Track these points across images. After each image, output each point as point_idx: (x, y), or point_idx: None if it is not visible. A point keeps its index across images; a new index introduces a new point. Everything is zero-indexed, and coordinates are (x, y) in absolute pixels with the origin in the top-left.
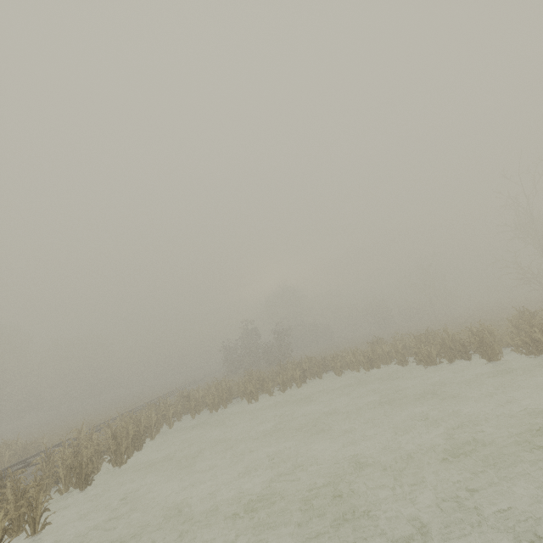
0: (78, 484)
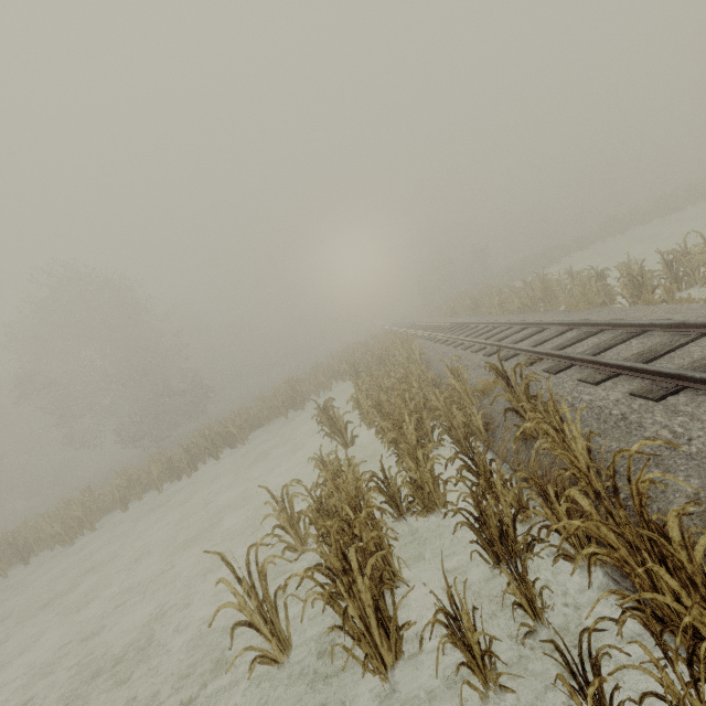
0: None
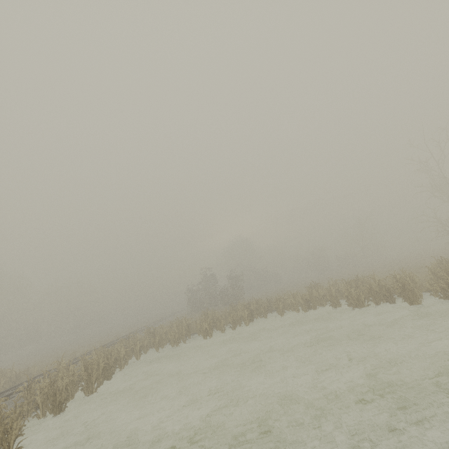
0: (53, 410)
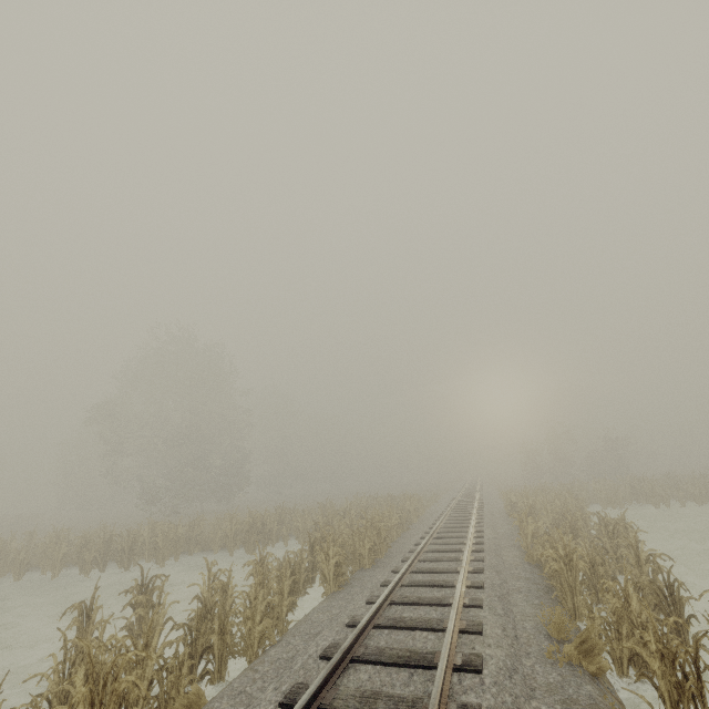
0: None
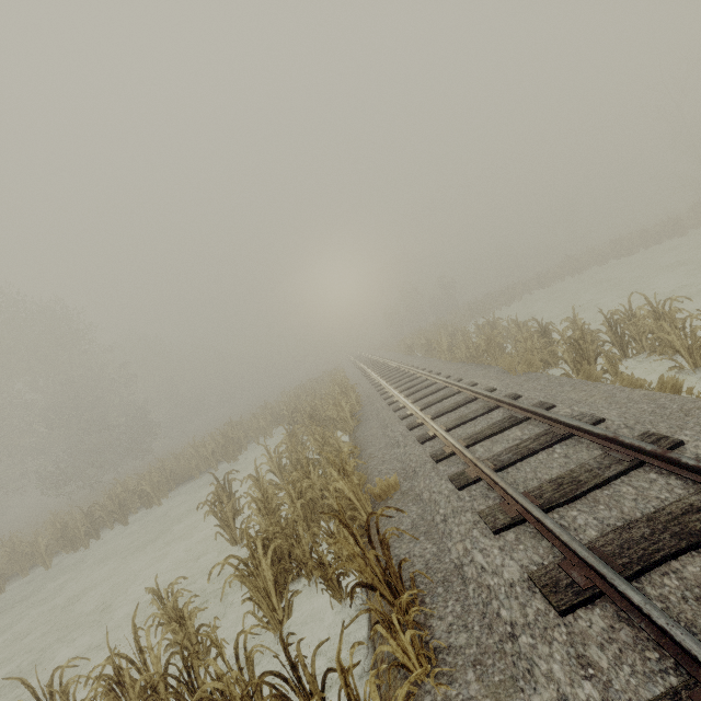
0: None
